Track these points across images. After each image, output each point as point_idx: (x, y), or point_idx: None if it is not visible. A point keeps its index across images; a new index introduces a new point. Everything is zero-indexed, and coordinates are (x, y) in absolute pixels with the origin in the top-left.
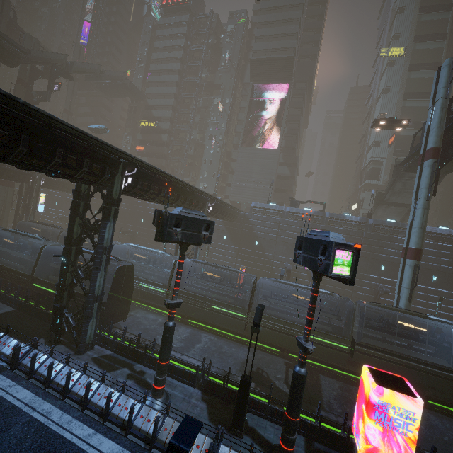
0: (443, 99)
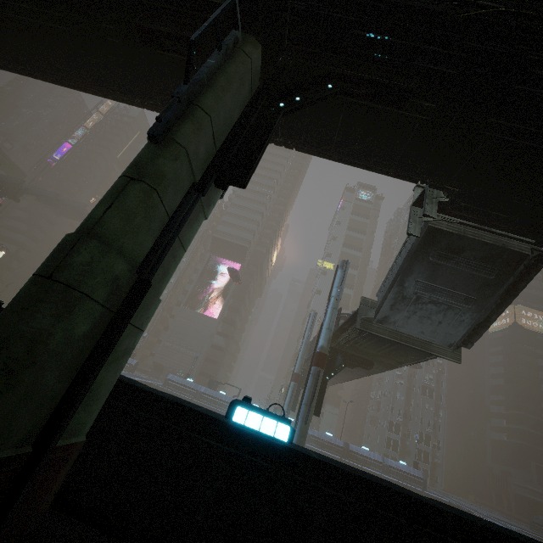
0: (306, 338)
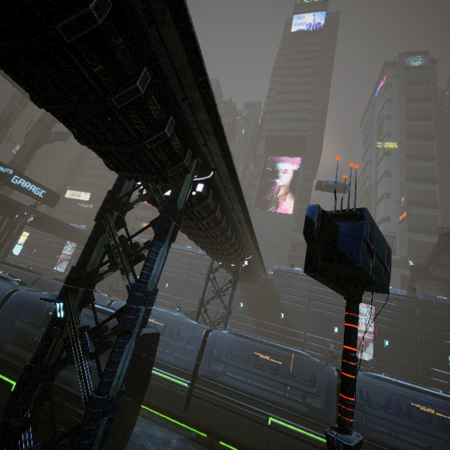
0: None
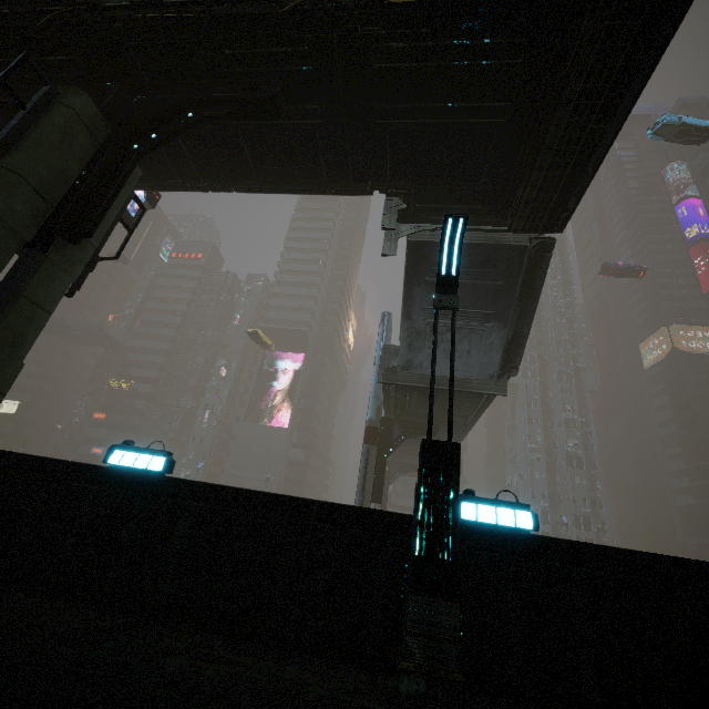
0: None
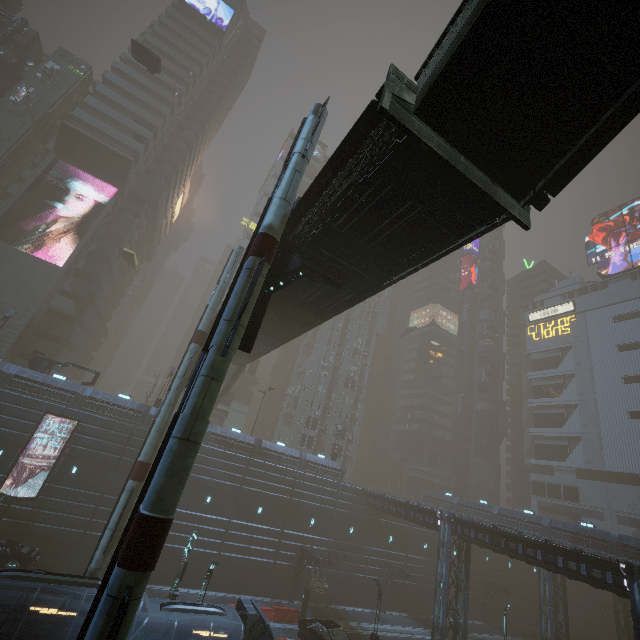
0: (224, 282)
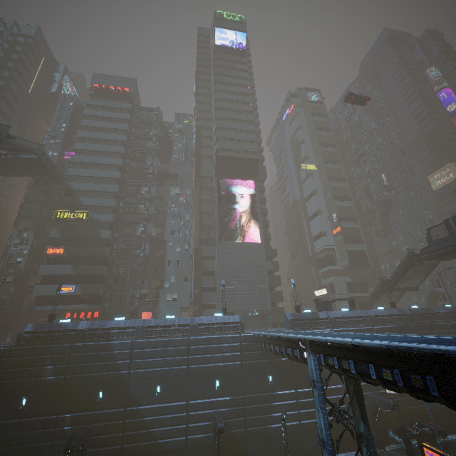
0: None
